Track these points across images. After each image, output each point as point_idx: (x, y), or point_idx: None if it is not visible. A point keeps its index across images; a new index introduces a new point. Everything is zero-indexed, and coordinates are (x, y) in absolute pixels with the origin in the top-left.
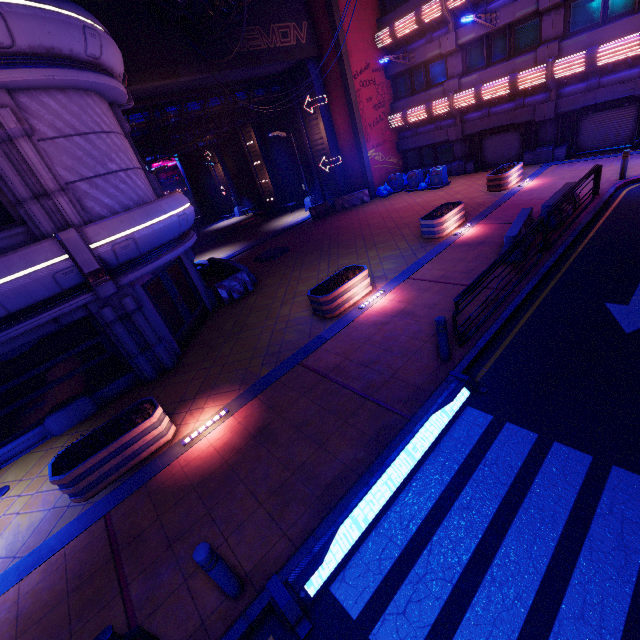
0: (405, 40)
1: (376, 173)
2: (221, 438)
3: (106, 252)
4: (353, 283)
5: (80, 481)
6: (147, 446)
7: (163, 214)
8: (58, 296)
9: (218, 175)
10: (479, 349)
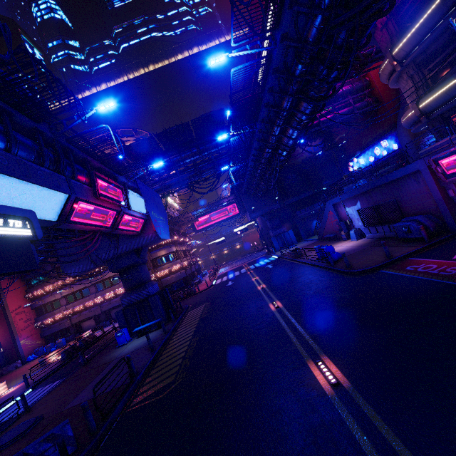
0: (40, 295)
1: (27, 350)
2: None
3: None
4: None
5: None
6: None
7: None
8: None
9: None
10: (40, 381)
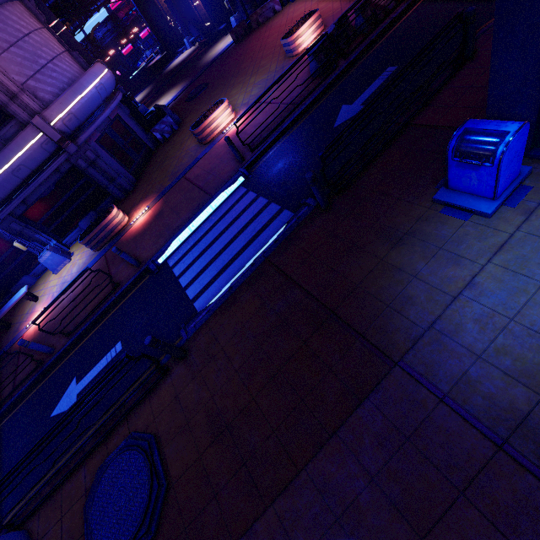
0: None
1: None
2: (145, 219)
3: (61, 126)
4: (216, 115)
5: (91, 243)
6: (116, 227)
7: (84, 90)
8: (51, 157)
9: (161, 4)
10: (259, 152)
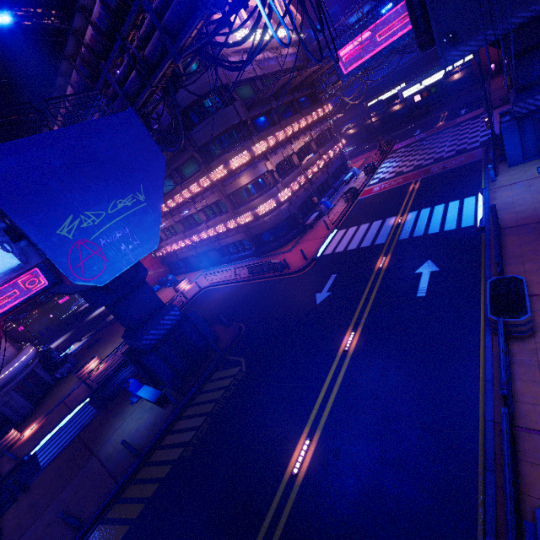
0: None
1: (152, 280)
2: (31, 432)
3: None
4: (90, 365)
5: None
6: (10, 442)
7: (15, 365)
8: None
9: None
10: (101, 384)
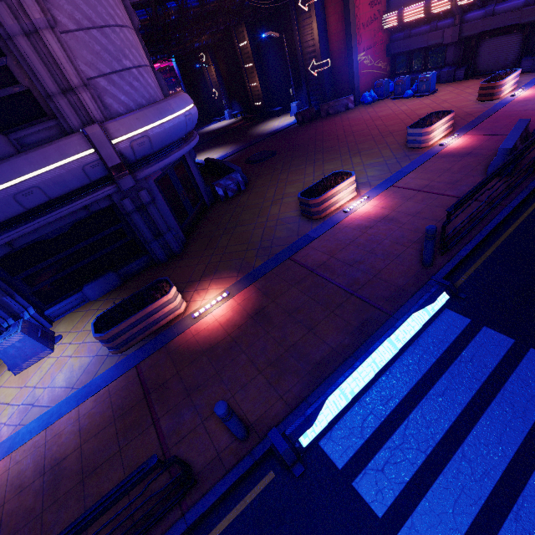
0: None
1: (363, 78)
2: (224, 315)
3: (125, 148)
4: (340, 188)
5: (116, 339)
6: (165, 316)
7: (172, 113)
8: (87, 186)
9: (211, 78)
10: (461, 258)
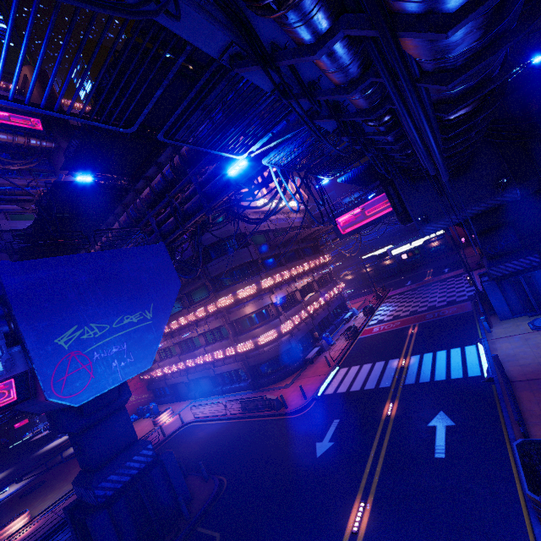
0: None
1: (131, 407)
2: None
3: None
4: (14, 524)
5: None
6: None
7: None
8: None
9: None
10: None
